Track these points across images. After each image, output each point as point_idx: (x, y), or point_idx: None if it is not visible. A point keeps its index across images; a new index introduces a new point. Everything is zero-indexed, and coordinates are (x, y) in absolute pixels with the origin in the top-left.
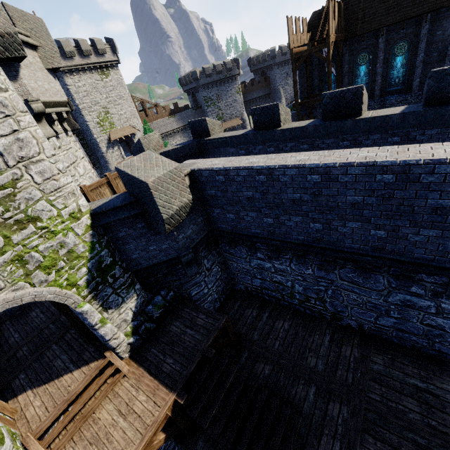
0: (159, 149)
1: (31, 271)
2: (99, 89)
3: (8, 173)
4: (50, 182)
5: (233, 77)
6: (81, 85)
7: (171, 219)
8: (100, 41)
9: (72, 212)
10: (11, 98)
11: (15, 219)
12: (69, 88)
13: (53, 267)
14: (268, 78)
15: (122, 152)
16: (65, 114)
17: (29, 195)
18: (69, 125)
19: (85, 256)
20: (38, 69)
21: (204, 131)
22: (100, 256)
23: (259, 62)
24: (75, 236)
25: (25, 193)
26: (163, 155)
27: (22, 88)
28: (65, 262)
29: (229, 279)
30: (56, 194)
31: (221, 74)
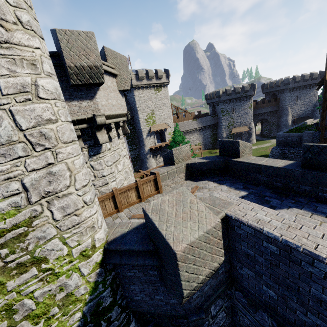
0: (186, 159)
1: (17, 321)
2: (152, 99)
3: (27, 210)
4: (70, 217)
5: (247, 97)
6: (142, 96)
7: (192, 290)
8: (160, 71)
9: (84, 249)
10: (58, 129)
11: (18, 262)
12: (135, 97)
13: (44, 315)
14: (278, 99)
15: (155, 140)
16: (122, 123)
17: (43, 233)
18: (122, 130)
19: (83, 299)
20: (112, 90)
21: (234, 152)
22: (100, 298)
23: (272, 87)
24: (79, 276)
25: (39, 231)
26: (189, 166)
27: (95, 105)
28: (59, 308)
29: (232, 325)
30: (73, 230)
31: (239, 94)
